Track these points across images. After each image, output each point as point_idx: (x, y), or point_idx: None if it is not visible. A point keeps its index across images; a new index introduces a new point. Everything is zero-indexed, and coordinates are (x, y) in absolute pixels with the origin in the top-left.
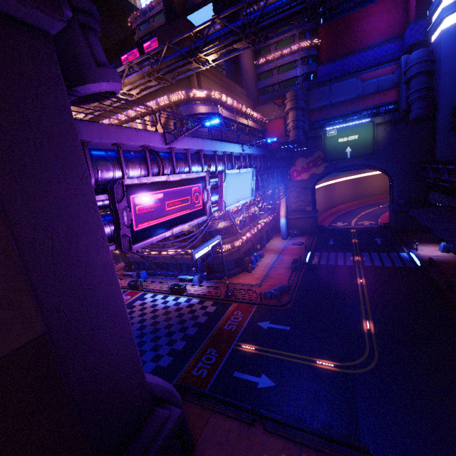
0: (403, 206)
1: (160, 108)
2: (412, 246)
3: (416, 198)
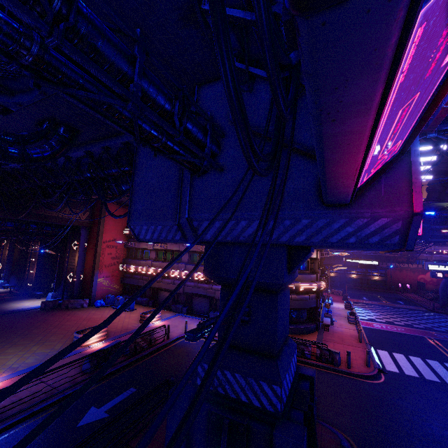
0: None
1: None
2: None
3: None
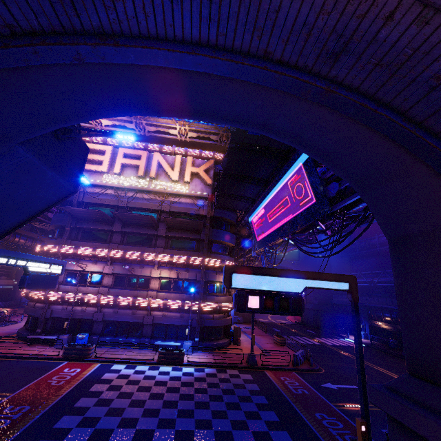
0: (317, 305)
1: (199, 158)
2: (341, 335)
3: (324, 300)
